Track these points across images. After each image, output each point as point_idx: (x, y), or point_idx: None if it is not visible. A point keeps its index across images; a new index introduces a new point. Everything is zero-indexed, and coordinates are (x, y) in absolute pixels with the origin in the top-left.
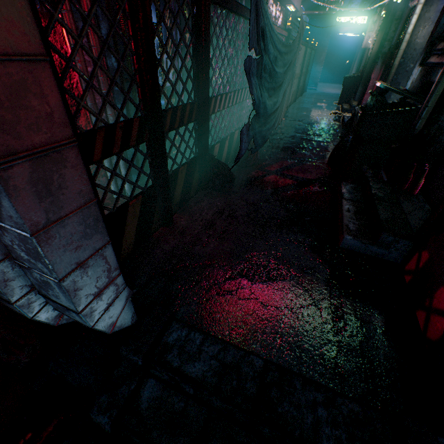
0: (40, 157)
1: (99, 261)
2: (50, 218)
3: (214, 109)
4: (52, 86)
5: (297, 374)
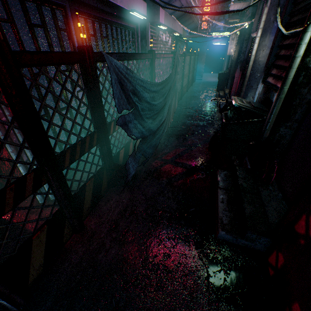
0: None
1: None
2: None
3: (114, 129)
4: None
5: None
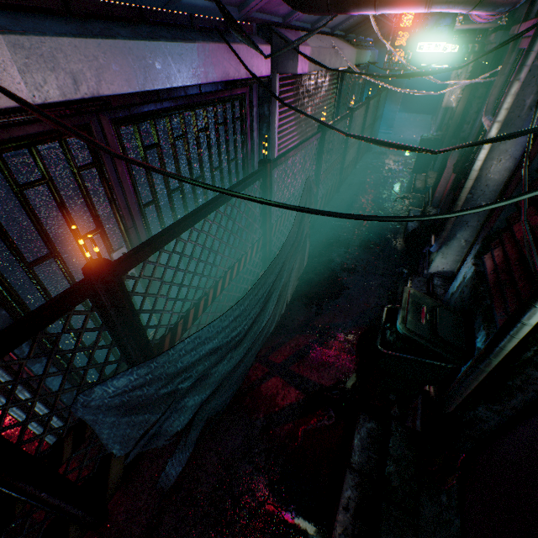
0: None
1: None
2: None
3: (172, 341)
4: None
5: None
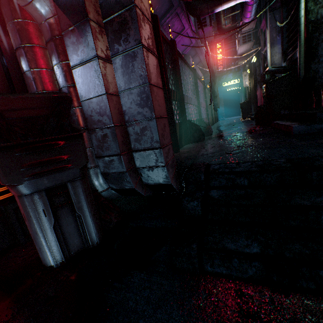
0: (151, 54)
1: (165, 124)
2: (153, 81)
3: (184, 100)
4: (152, 33)
5: (313, 157)
